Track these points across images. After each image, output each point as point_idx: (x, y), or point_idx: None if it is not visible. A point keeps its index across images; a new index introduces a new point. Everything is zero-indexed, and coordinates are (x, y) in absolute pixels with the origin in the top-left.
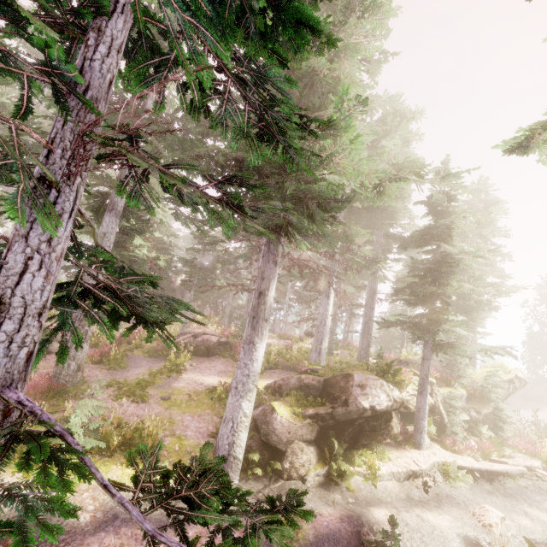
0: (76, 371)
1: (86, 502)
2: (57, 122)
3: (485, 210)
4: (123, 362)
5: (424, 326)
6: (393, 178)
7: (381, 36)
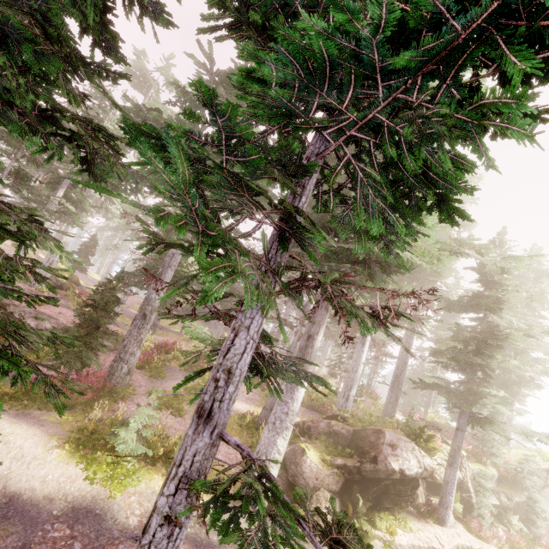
0: (126, 374)
1: (134, 506)
2: (272, 250)
3: (535, 280)
4: (162, 372)
5: (462, 394)
6: (454, 251)
7: None
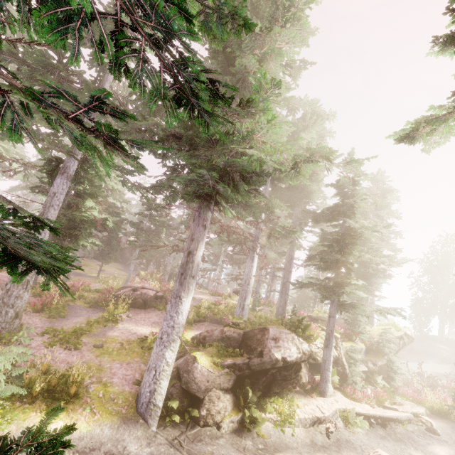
0: (14, 318)
1: None
2: None
3: (382, 196)
4: (63, 311)
5: (331, 288)
6: (307, 160)
7: (300, 43)
